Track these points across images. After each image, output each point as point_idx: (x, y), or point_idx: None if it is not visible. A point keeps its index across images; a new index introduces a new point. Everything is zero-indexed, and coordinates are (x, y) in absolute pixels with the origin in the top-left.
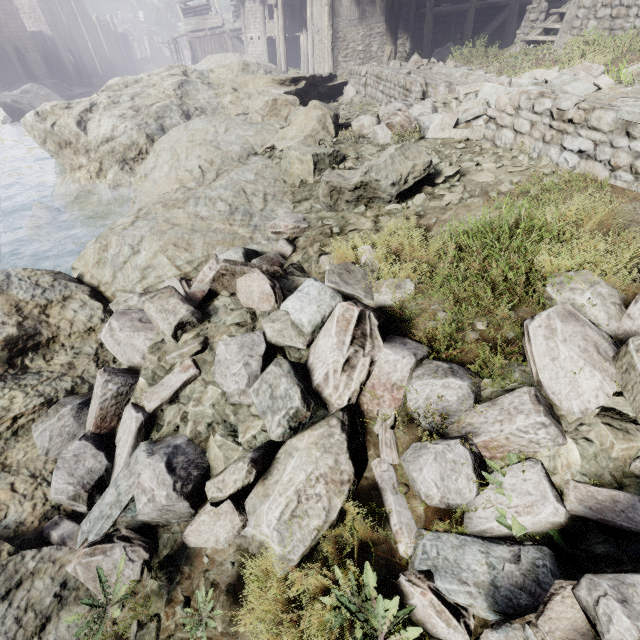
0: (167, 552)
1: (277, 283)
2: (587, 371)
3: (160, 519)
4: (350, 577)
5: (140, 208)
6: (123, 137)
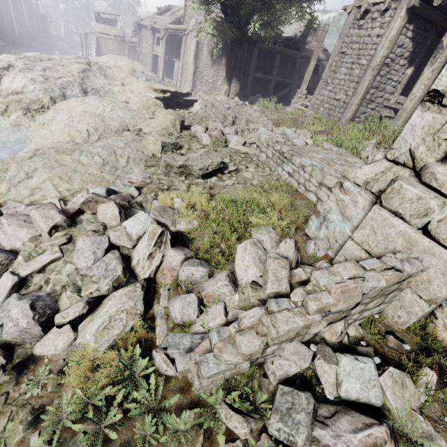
0: (19, 360)
1: (123, 211)
2: (252, 266)
3: (19, 339)
4: (128, 352)
5: (38, 149)
6: (31, 94)
